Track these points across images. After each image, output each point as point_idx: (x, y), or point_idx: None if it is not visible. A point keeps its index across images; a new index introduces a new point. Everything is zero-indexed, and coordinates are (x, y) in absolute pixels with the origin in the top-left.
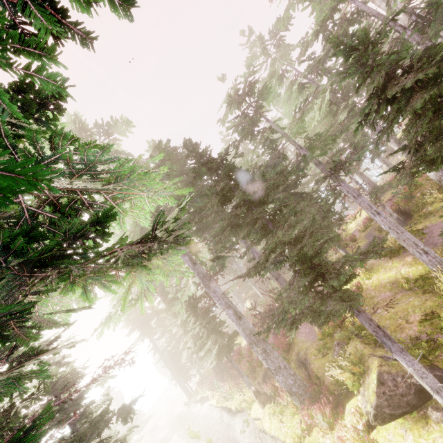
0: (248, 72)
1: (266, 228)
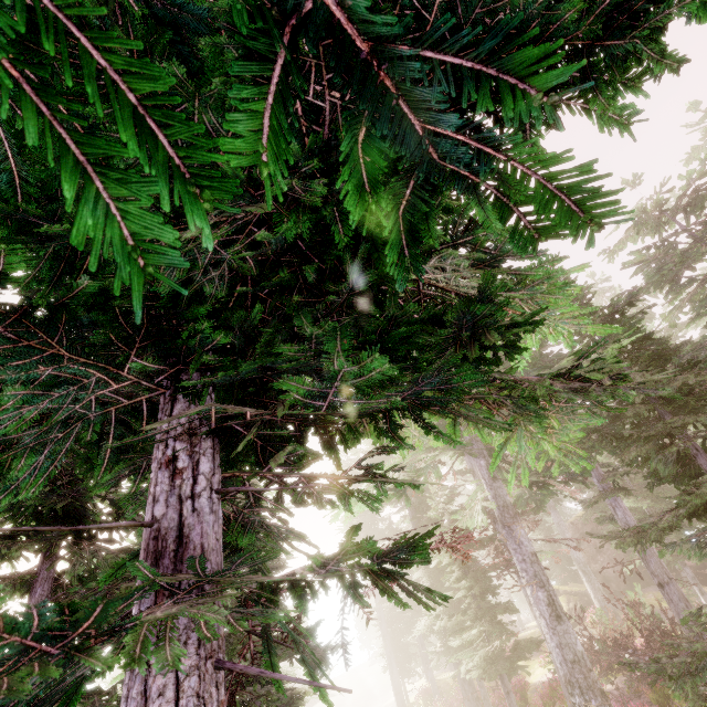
0: (700, 169)
1: (690, 463)
